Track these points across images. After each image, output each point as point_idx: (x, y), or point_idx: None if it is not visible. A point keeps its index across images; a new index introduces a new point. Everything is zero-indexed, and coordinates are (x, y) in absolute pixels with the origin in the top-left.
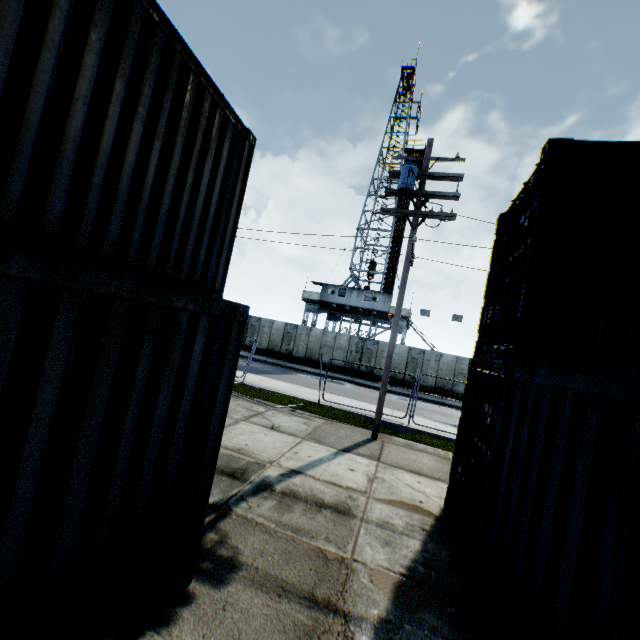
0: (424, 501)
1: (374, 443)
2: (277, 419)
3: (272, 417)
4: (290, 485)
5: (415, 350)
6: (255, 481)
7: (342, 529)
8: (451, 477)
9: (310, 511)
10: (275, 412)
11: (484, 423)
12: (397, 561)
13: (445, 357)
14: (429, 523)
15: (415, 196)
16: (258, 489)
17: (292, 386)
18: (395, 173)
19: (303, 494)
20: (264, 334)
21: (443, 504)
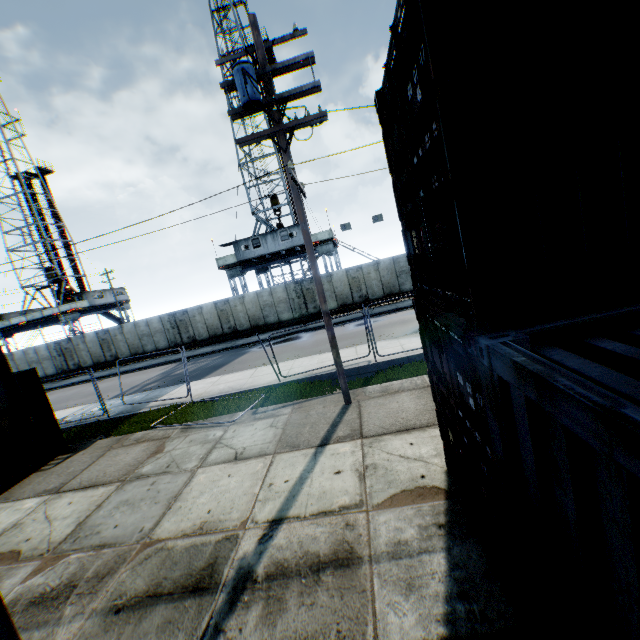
0: (426, 473)
1: (350, 410)
2: (239, 439)
3: (233, 439)
4: (274, 554)
5: (352, 269)
6: (229, 578)
7: (353, 599)
8: (443, 437)
9: (307, 591)
10: (235, 428)
11: (465, 401)
12: (431, 616)
13: (382, 263)
14: (442, 510)
15: (268, 107)
16: (235, 593)
17: (247, 374)
18: (229, 85)
19: (293, 561)
20: (198, 324)
21: (445, 466)
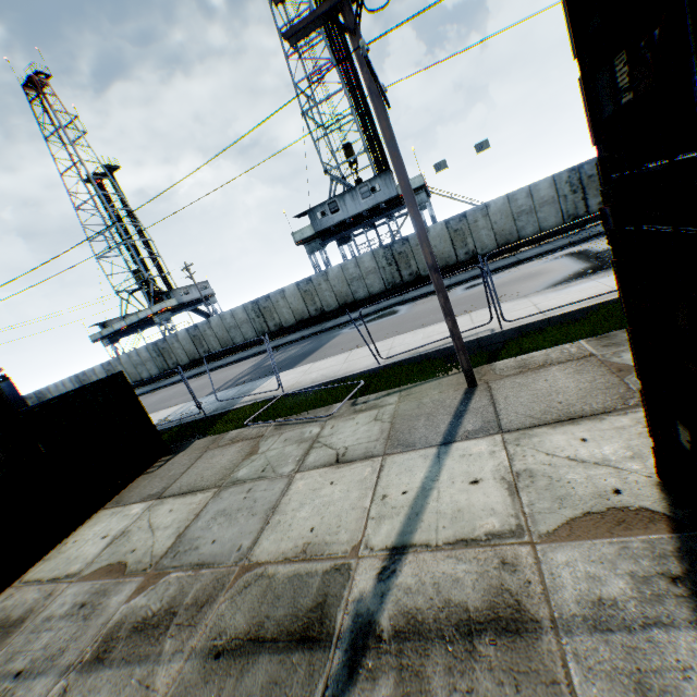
0: (620, 487)
1: (477, 395)
2: (339, 436)
3: (332, 437)
4: (401, 599)
5: (453, 220)
6: (344, 629)
7: (537, 695)
8: (653, 433)
9: (459, 667)
10: (333, 423)
11: None
12: None
13: (493, 205)
14: (669, 550)
15: None
16: (355, 653)
17: (340, 358)
18: None
19: (429, 614)
20: (283, 309)
21: (655, 475)
